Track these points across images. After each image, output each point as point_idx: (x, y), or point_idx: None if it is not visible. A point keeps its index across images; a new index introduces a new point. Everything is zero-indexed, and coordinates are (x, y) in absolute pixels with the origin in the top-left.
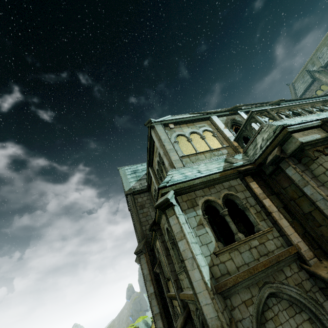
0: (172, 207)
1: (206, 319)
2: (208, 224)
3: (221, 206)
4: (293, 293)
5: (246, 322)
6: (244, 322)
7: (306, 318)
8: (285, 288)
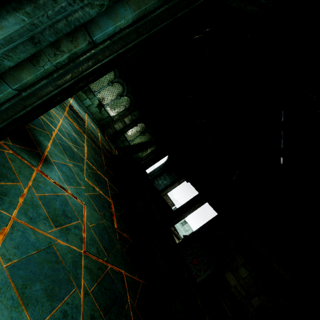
0: None
1: None
2: None
3: None
4: None
5: None
6: None
7: None
8: None
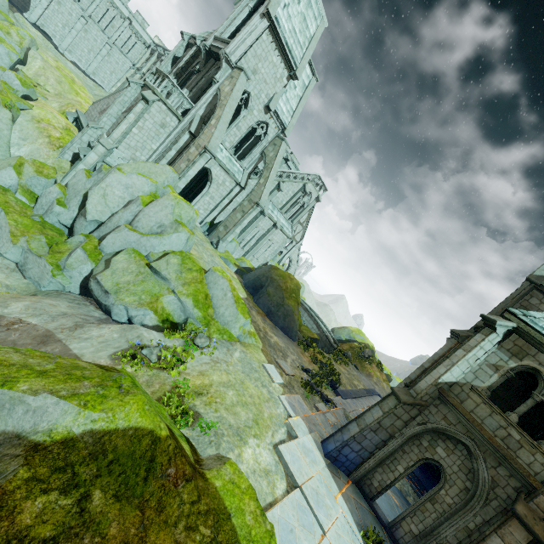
0: (492, 331)
1: (418, 384)
2: (503, 377)
3: (542, 390)
4: (481, 472)
5: (432, 417)
6: (431, 415)
7: (467, 485)
8: (482, 464)
